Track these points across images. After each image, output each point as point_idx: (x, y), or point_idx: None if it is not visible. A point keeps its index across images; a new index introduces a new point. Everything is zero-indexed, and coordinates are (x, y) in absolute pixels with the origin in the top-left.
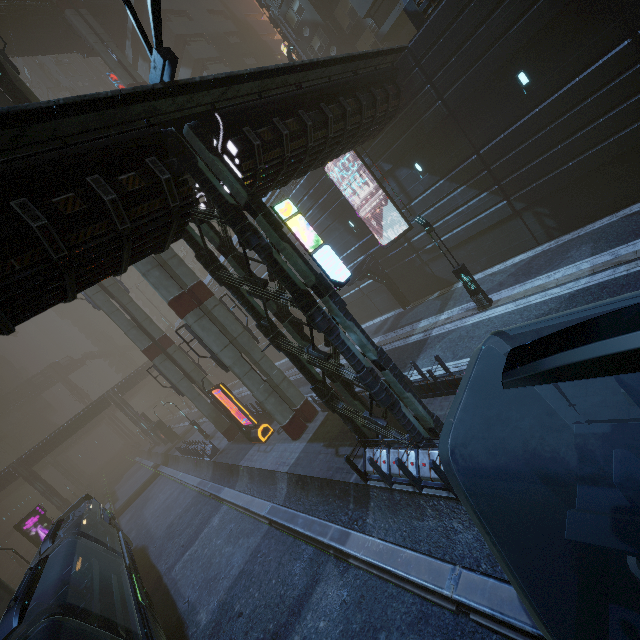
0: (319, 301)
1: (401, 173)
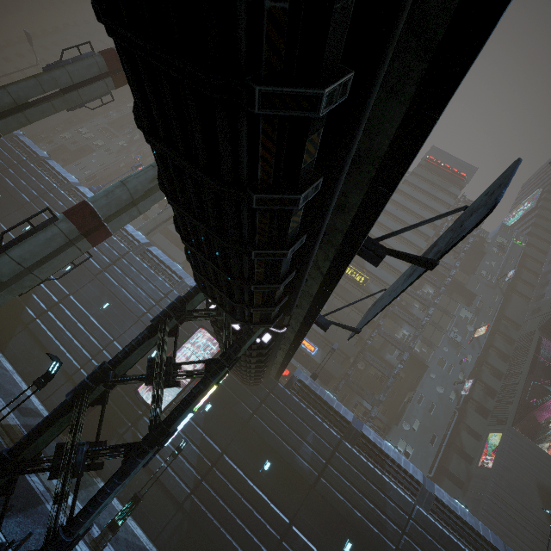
0: (54, 319)
1: None
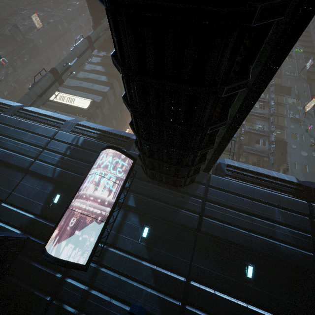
0: None
1: (133, 218)
